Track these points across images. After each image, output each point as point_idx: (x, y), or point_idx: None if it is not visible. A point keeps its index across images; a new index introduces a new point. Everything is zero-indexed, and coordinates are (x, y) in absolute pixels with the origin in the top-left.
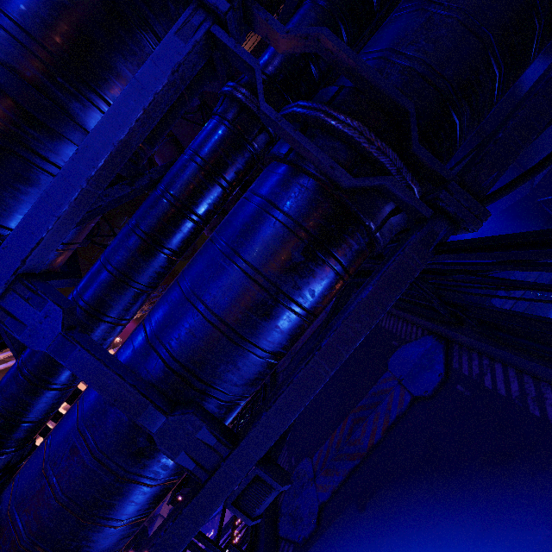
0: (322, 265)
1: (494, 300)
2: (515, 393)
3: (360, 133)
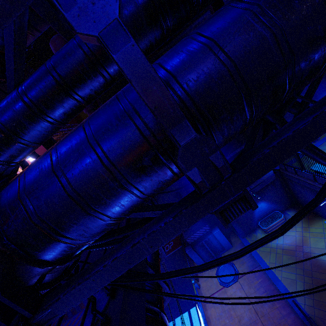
0: None
1: None
2: None
3: None
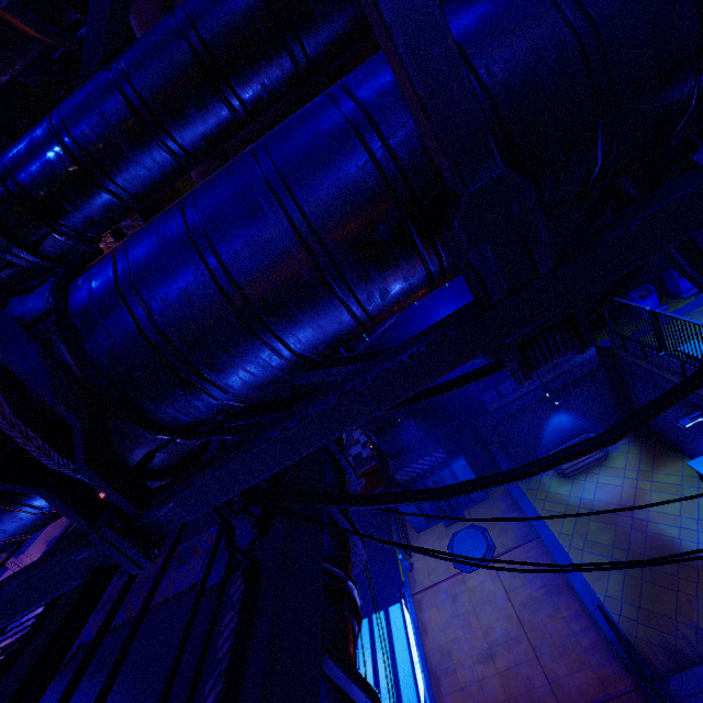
0: (9, 512)
1: (503, 386)
2: (221, 654)
3: (11, 425)
